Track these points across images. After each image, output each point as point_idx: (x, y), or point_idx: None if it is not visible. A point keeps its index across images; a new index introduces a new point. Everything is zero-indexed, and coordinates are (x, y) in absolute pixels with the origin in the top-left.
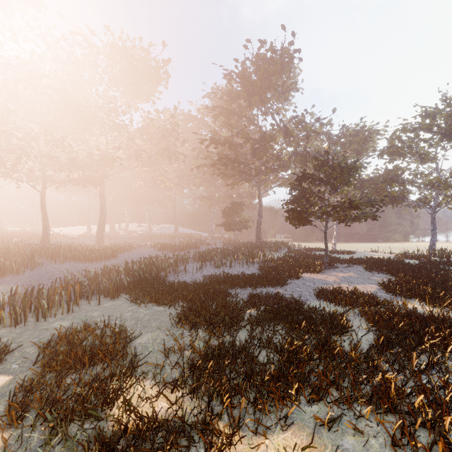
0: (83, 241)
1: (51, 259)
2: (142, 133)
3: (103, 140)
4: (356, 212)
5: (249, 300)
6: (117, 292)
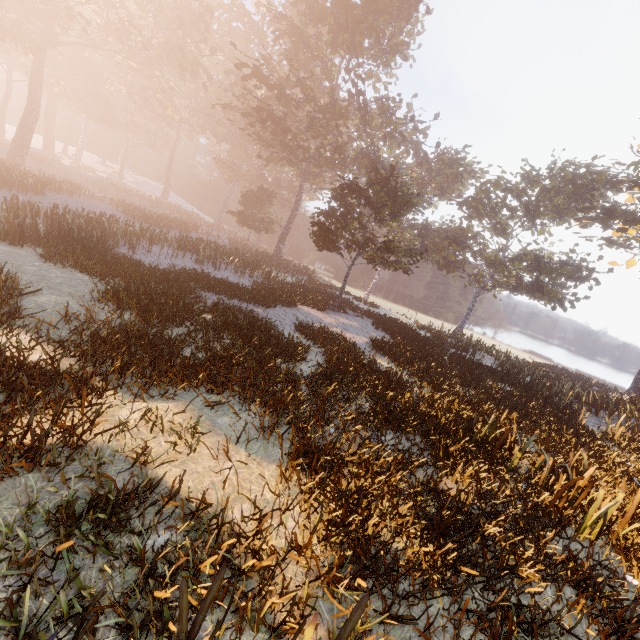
0: None
1: None
2: None
3: None
4: (389, 257)
5: (212, 305)
6: (23, 237)
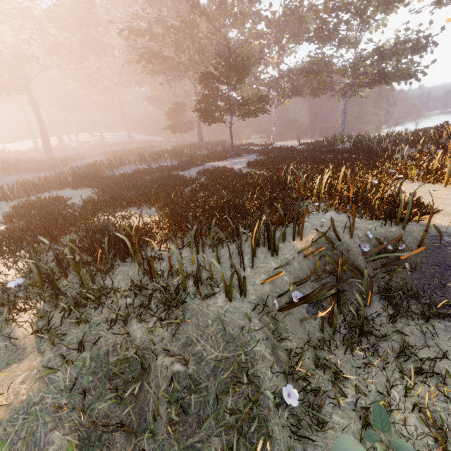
0: (32, 156)
1: (4, 172)
2: (52, 17)
3: (8, 27)
4: (248, 108)
5: (148, 178)
6: (62, 185)
